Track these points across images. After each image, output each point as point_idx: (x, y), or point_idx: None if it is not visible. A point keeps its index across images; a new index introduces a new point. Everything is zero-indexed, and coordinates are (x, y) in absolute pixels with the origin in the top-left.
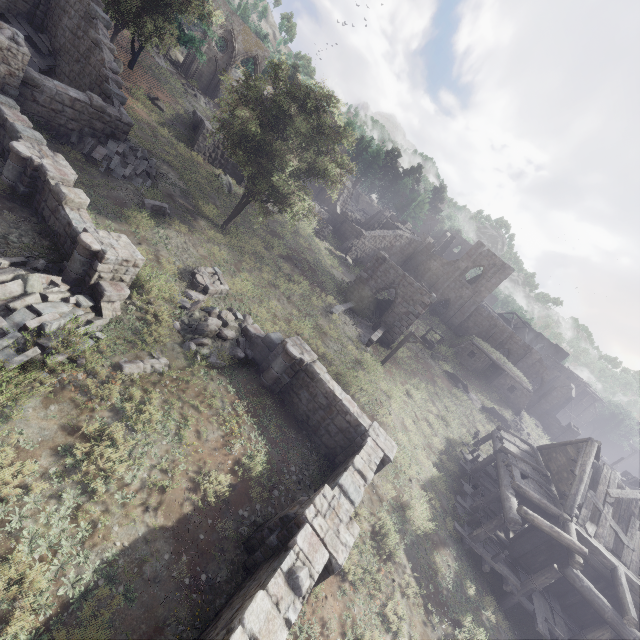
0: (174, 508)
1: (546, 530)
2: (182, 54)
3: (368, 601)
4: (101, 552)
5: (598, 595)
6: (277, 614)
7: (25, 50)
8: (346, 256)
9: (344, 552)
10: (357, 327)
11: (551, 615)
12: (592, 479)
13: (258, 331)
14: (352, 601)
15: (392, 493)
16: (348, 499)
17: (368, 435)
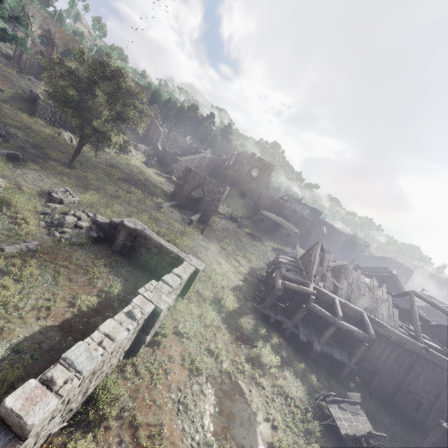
0: (58, 316)
1: (296, 289)
2: (12, 50)
3: (199, 345)
4: (10, 341)
5: (324, 311)
6: (121, 326)
7: None
8: (171, 176)
9: (165, 304)
10: (182, 215)
11: (309, 333)
12: (320, 261)
13: (105, 220)
14: (188, 345)
15: (211, 295)
16: (168, 285)
17: (184, 260)
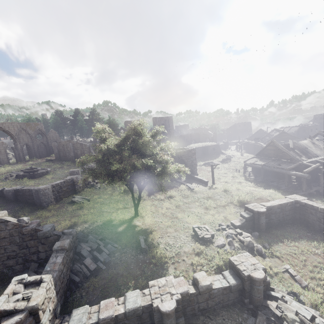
0: None
1: (312, 170)
2: None
3: None
4: None
5: None
6: None
7: (46, 277)
8: None
9: None
10: (193, 184)
11: None
12: (286, 149)
13: (237, 221)
14: None
15: None
16: None
17: (299, 201)
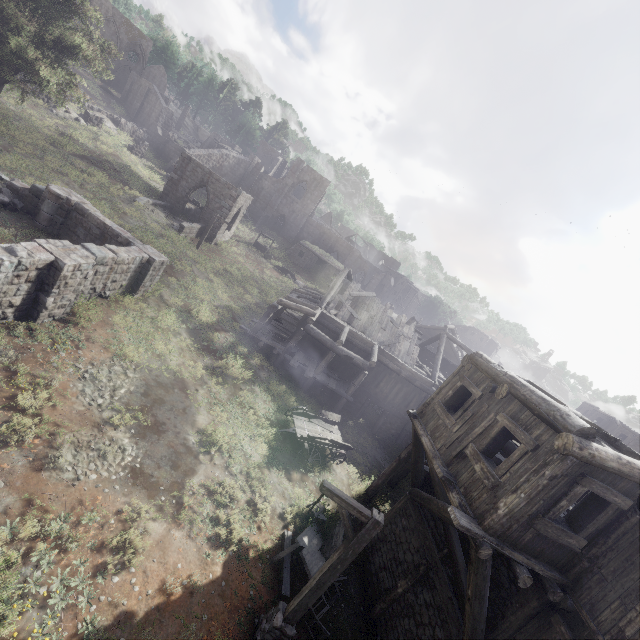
0: None
1: (293, 308)
2: None
3: (140, 340)
4: None
5: (324, 335)
6: None
7: None
8: None
9: (72, 261)
10: (172, 220)
11: (308, 364)
12: (342, 289)
13: (27, 187)
14: (122, 335)
15: (181, 304)
16: (90, 253)
17: (135, 246)
